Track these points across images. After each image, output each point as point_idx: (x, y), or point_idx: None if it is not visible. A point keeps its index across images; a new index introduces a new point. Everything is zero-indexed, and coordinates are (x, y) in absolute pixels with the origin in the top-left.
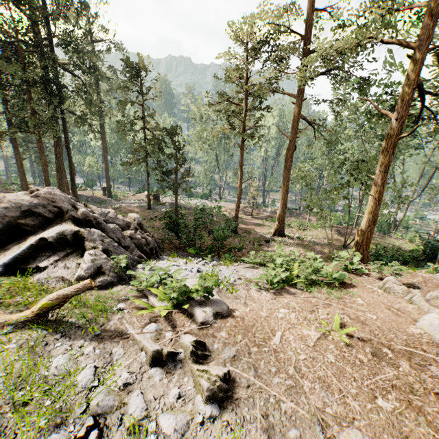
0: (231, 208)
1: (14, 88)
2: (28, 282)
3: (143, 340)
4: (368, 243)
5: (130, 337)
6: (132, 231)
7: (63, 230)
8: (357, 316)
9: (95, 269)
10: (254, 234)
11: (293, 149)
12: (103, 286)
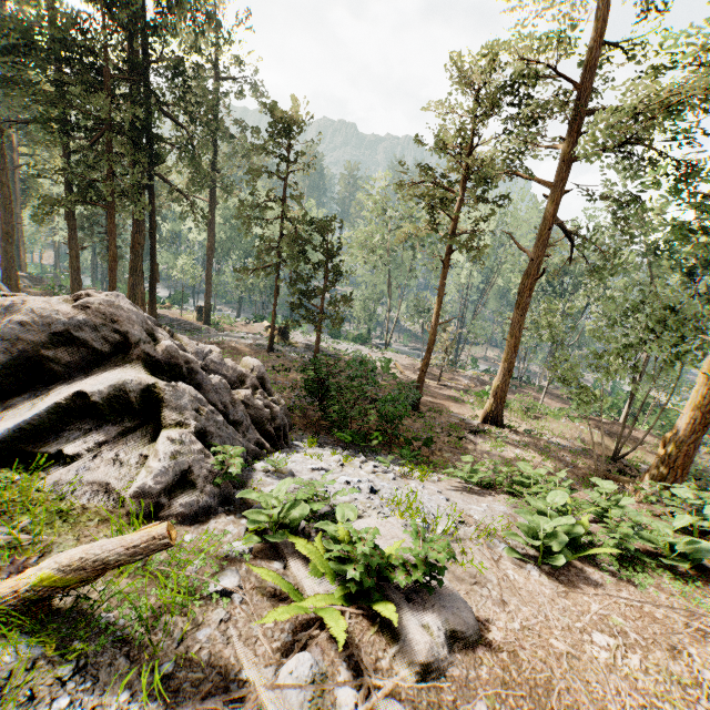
0: (404, 365)
1: (84, 133)
2: (31, 490)
3: None
4: (686, 464)
5: (249, 697)
6: (248, 391)
7: (123, 381)
8: None
9: (177, 475)
10: (447, 416)
11: (535, 274)
12: (188, 514)
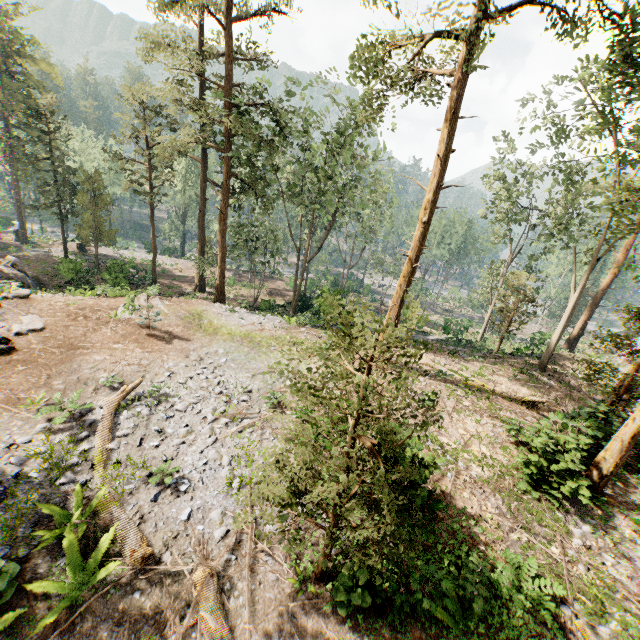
0: (189, 267)
1: None
2: None
3: None
4: (222, 290)
5: None
6: (1, 267)
7: None
8: (98, 303)
9: None
10: (175, 289)
11: (203, 210)
12: None
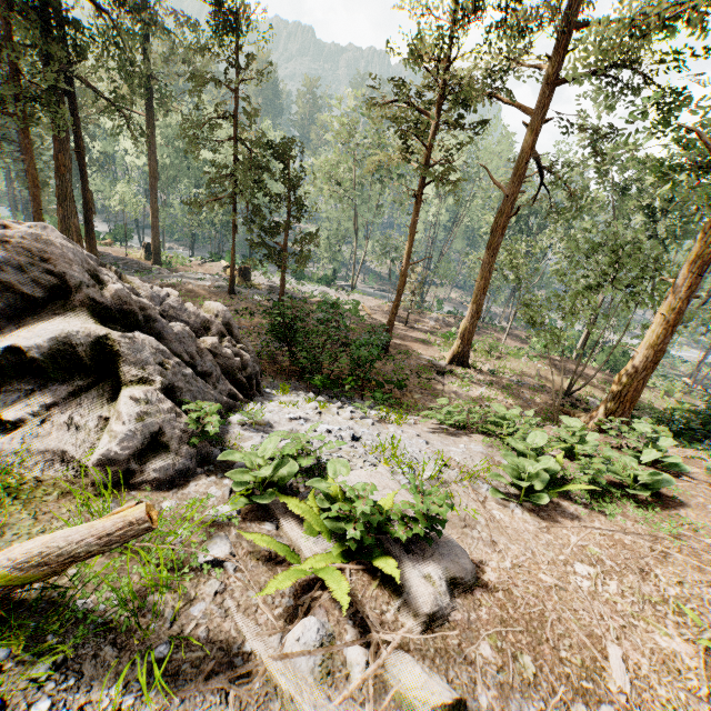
0: (371, 307)
1: None
2: None
3: (299, 695)
4: (635, 398)
5: (257, 672)
6: (214, 339)
7: (67, 333)
8: None
9: (146, 438)
10: (416, 358)
11: (508, 212)
12: (163, 479)
